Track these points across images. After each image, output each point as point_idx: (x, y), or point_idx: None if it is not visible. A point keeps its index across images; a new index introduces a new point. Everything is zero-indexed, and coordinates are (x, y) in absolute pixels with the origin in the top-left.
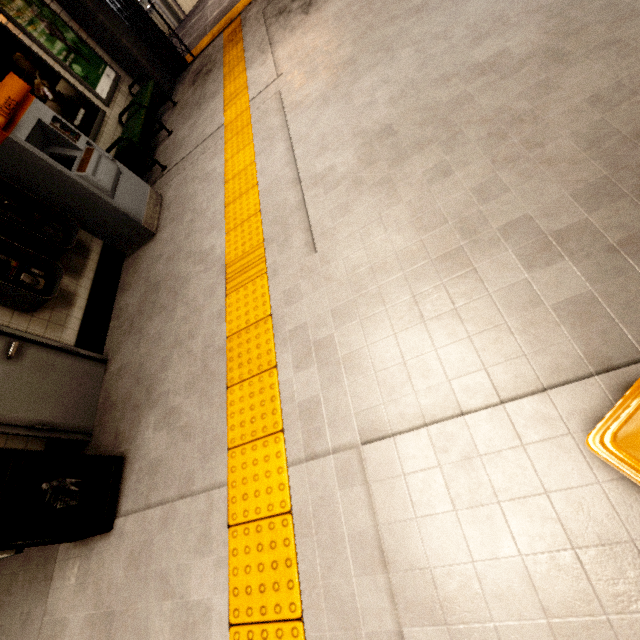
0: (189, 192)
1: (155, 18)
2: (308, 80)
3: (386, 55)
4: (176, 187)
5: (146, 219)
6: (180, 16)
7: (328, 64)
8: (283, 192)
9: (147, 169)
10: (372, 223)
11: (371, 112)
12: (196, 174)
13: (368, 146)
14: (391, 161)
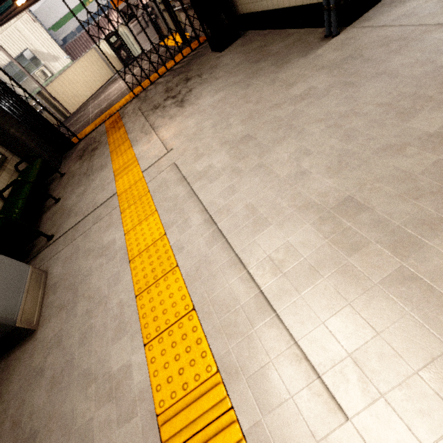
0: (82, 269)
1: (45, 116)
2: (205, 153)
3: (290, 130)
4: (64, 261)
5: (22, 314)
6: (66, 114)
7: (222, 140)
8: (223, 281)
9: (29, 241)
10: (442, 361)
11: (308, 182)
12: (89, 246)
13: (332, 222)
14: (391, 245)
